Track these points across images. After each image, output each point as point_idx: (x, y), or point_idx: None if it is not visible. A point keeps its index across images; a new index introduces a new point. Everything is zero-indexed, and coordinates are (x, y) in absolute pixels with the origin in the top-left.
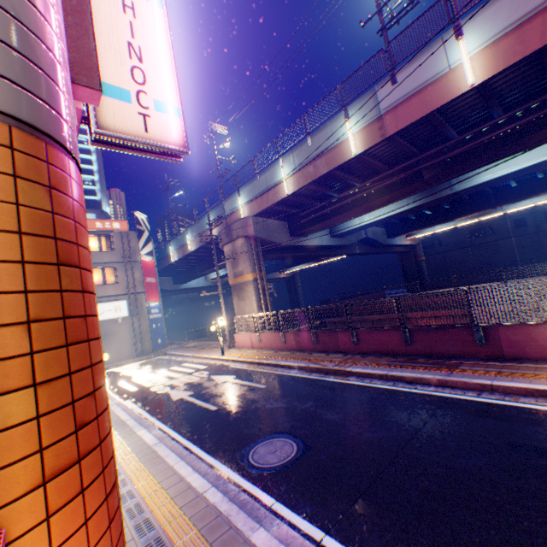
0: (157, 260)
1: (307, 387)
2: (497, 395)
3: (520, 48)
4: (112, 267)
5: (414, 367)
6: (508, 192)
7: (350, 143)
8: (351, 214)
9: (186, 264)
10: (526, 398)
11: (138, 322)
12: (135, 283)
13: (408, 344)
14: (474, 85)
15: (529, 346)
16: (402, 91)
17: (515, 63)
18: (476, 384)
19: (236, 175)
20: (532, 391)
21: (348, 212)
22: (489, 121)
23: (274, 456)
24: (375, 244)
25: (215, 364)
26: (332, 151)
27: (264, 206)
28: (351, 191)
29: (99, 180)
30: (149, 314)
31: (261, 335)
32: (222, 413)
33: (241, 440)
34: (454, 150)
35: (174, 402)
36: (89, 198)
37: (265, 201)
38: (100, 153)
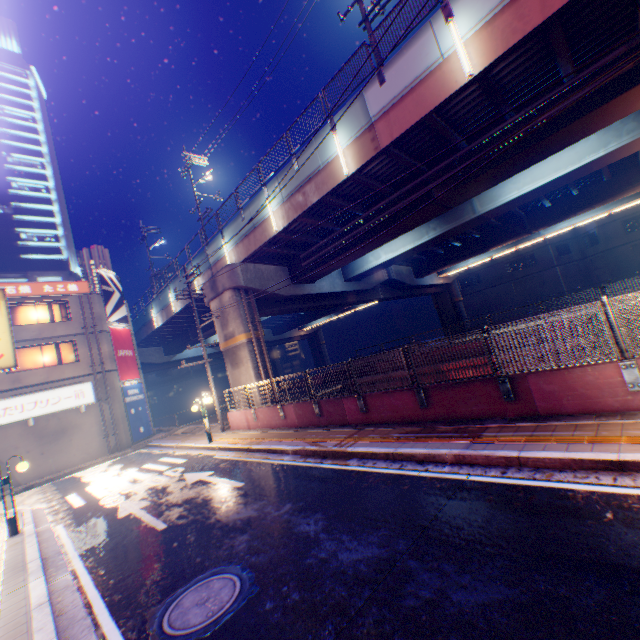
0: (139, 327)
1: (293, 481)
2: (526, 472)
3: (520, 25)
4: (70, 342)
5: (429, 439)
6: (543, 214)
7: (341, 160)
8: (360, 250)
9: (176, 329)
10: (563, 474)
11: (109, 409)
12: (102, 359)
13: (426, 408)
14: (473, 75)
15: (567, 397)
16: (393, 92)
17: (516, 44)
18: (500, 457)
19: (217, 214)
20: (569, 462)
21: (355, 248)
22: (501, 124)
23: (201, 612)
24: (402, 286)
25: (198, 455)
26: (322, 173)
27: (252, 248)
28: (355, 223)
29: (64, 235)
30: (126, 397)
31: (258, 411)
32: (168, 534)
33: (169, 583)
34: (465, 162)
35: (117, 522)
36: (52, 258)
37: (253, 242)
38: (64, 202)
